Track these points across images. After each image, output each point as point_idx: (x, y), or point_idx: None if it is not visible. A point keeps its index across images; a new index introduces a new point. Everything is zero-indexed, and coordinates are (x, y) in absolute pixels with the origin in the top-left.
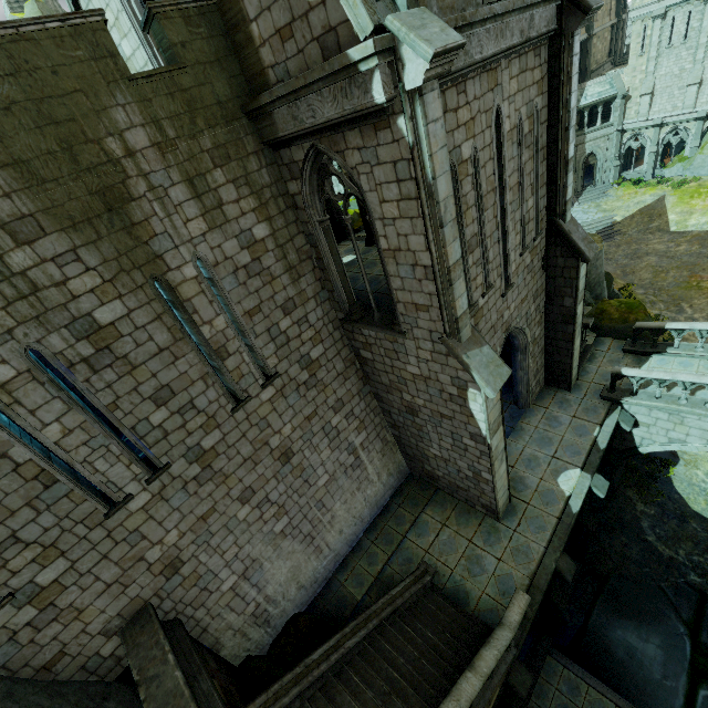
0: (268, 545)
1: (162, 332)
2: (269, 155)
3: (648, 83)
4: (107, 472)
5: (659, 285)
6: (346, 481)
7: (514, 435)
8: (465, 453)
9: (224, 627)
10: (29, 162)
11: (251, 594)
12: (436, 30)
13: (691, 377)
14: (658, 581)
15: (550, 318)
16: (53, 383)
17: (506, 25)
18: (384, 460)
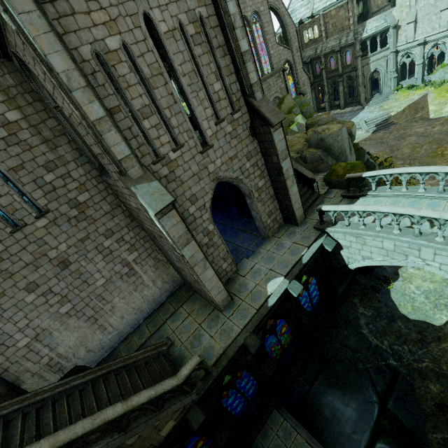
0: (55, 321)
1: None
2: (10, 66)
3: (412, 14)
4: None
5: (414, 157)
6: (123, 284)
7: (253, 256)
8: (181, 262)
9: (22, 370)
10: None
11: (44, 351)
12: None
13: (361, 207)
14: (365, 363)
15: (270, 172)
16: None
17: None
18: (158, 272)
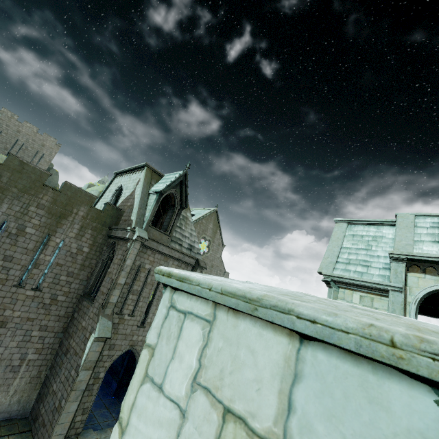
0: None
1: (33, 245)
2: (106, 238)
3: None
4: None
5: None
6: (1, 373)
7: (99, 431)
8: (67, 383)
9: None
10: (58, 201)
11: None
12: (144, 234)
13: None
14: None
15: None
16: None
17: (174, 252)
18: (27, 386)
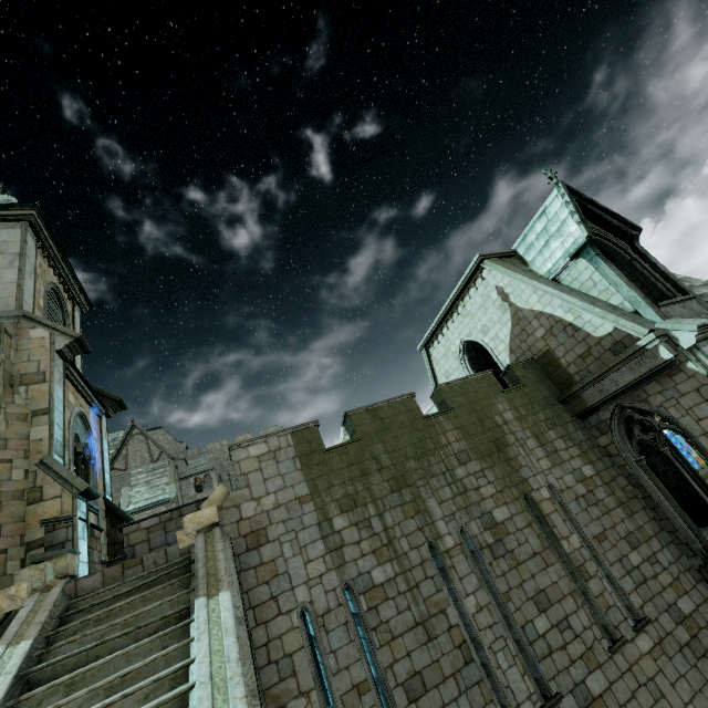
0: None
1: (533, 537)
2: (579, 423)
3: None
4: (506, 673)
5: None
6: None
7: None
8: None
9: None
10: (465, 426)
11: None
12: (690, 321)
13: None
14: None
15: None
16: (472, 558)
17: None
18: None
